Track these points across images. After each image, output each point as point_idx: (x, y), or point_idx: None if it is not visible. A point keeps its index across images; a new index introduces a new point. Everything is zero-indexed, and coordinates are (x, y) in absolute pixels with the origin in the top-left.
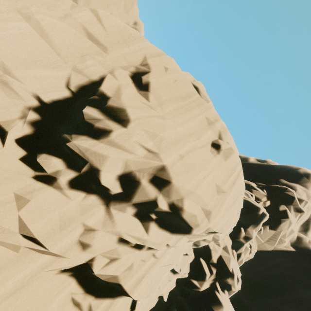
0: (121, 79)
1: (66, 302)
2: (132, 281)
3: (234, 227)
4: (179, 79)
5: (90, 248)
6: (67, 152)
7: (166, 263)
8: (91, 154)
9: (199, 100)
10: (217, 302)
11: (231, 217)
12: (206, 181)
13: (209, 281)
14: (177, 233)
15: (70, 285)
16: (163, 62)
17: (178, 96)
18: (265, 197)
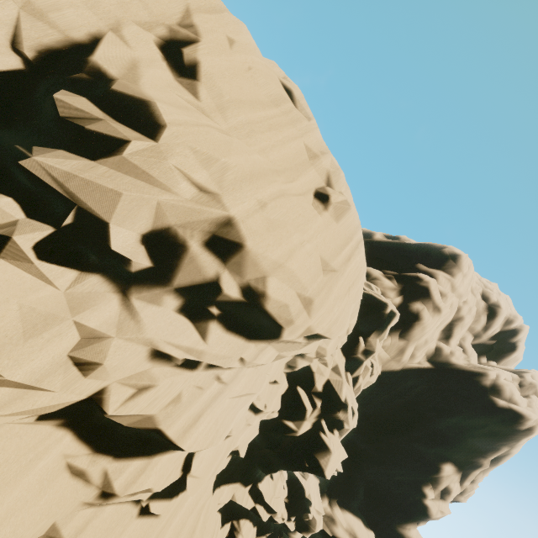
0: (139, 47)
1: (56, 472)
2: (182, 422)
3: (349, 337)
4: (257, 67)
5: (95, 370)
6: (25, 186)
7: (240, 392)
8: (80, 188)
9: (294, 113)
10: (323, 447)
11: (344, 312)
12: (305, 249)
13: (311, 420)
14: (257, 340)
15: (60, 442)
16: (225, 28)
17: (255, 100)
18: (395, 291)
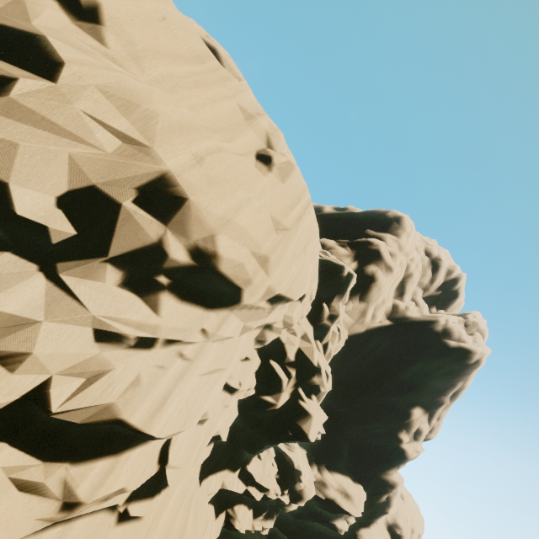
0: None
1: None
2: (146, 407)
3: (313, 305)
4: (172, 18)
5: (23, 362)
6: None
7: (209, 367)
8: None
9: (221, 71)
10: (303, 413)
11: (303, 271)
12: (253, 206)
13: (288, 390)
14: (217, 308)
15: None
16: None
17: (176, 53)
18: (350, 257)
